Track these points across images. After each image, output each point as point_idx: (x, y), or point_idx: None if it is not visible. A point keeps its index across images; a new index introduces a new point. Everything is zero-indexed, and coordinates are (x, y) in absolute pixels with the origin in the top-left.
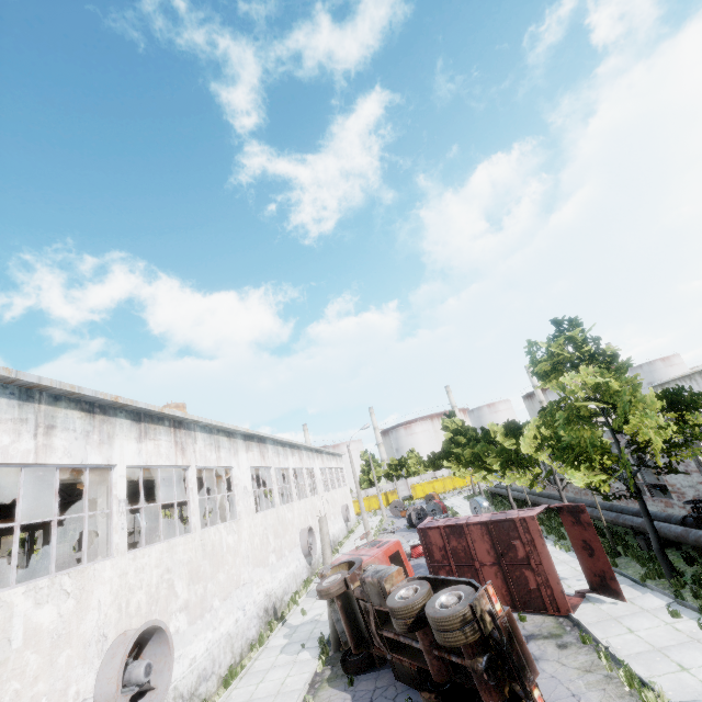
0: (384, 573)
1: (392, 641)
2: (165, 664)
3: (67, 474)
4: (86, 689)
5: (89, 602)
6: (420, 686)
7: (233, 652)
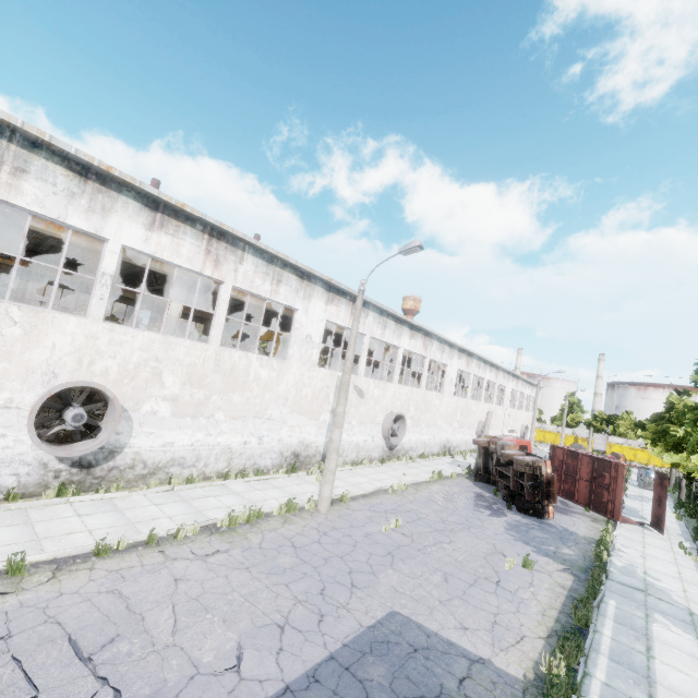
0: (507, 443)
1: (501, 474)
2: (402, 431)
3: (378, 343)
4: (380, 421)
5: (385, 395)
6: (503, 488)
7: (425, 450)
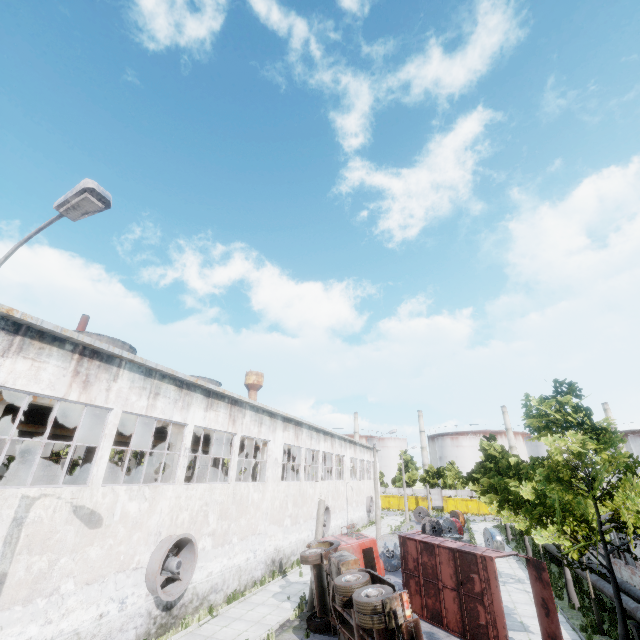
0: (344, 558)
1: (343, 615)
2: (190, 566)
3: (163, 421)
4: (144, 561)
5: (156, 508)
6: None
7: (240, 581)
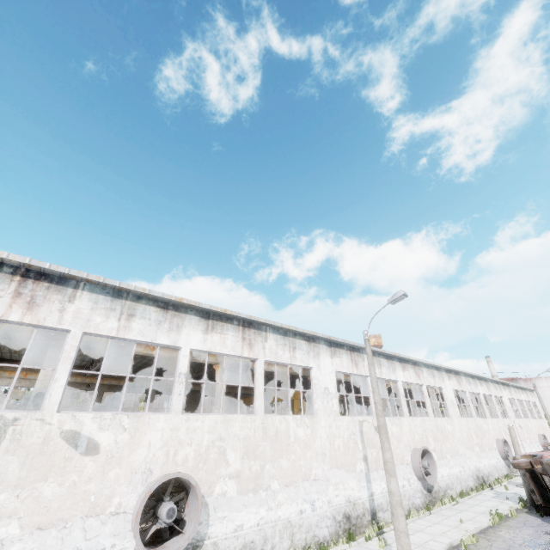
0: None
1: None
2: (433, 467)
3: None
4: (409, 460)
5: (403, 431)
6: None
7: (461, 486)
